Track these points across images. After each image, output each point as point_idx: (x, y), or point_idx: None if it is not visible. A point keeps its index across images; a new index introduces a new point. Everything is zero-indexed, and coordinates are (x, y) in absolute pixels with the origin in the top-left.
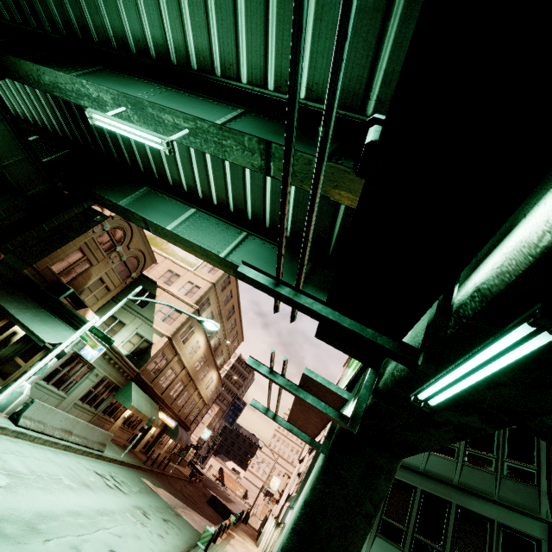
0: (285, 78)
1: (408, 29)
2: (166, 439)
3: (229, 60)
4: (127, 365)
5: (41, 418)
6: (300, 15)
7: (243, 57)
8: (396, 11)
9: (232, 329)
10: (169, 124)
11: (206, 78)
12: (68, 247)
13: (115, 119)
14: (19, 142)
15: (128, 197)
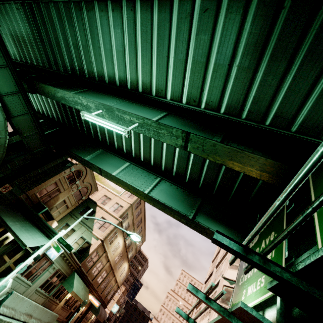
0: (193, 98)
1: (268, 78)
2: (90, 315)
3: (161, 88)
4: (74, 260)
5: (14, 306)
6: None
7: (169, 87)
8: (261, 69)
9: (139, 233)
10: (127, 120)
11: (146, 96)
12: (49, 182)
13: (97, 117)
14: (34, 124)
15: (90, 155)
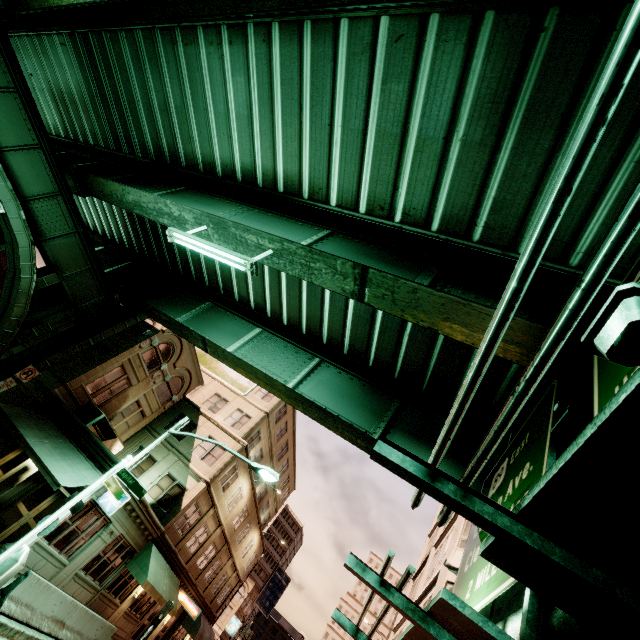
0: (378, 202)
1: (520, 162)
2: (181, 634)
3: (319, 185)
4: (150, 519)
5: (31, 600)
6: (574, 178)
7: (334, 182)
8: (506, 146)
9: (283, 473)
10: (252, 244)
11: (292, 200)
12: (109, 364)
13: (196, 238)
14: (86, 254)
15: (187, 313)
